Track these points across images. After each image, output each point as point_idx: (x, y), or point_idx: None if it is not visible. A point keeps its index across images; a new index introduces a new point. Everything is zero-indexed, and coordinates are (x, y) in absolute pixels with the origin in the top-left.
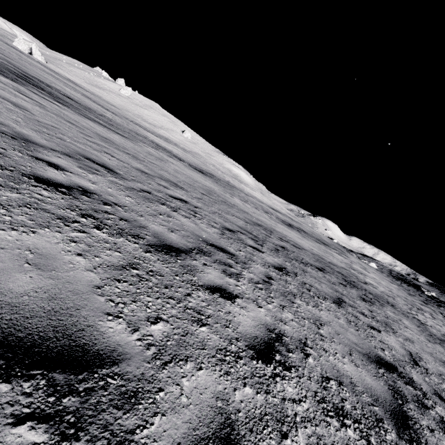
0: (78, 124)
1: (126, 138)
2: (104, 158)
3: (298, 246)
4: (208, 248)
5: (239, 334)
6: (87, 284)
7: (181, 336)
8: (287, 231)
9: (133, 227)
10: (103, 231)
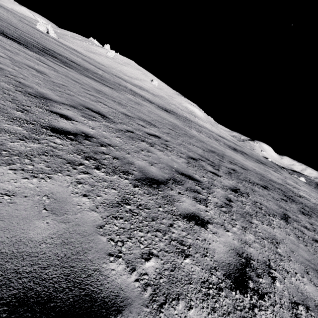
0: (80, 81)
1: (112, 89)
2: (99, 107)
3: (244, 167)
4: (180, 177)
5: (216, 262)
6: (92, 225)
7: (170, 271)
8: (234, 155)
9: (123, 164)
10: (102, 171)
